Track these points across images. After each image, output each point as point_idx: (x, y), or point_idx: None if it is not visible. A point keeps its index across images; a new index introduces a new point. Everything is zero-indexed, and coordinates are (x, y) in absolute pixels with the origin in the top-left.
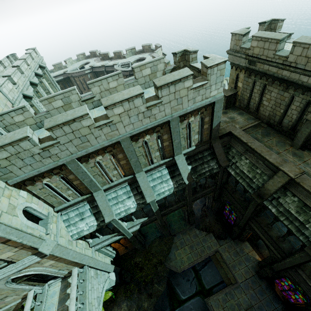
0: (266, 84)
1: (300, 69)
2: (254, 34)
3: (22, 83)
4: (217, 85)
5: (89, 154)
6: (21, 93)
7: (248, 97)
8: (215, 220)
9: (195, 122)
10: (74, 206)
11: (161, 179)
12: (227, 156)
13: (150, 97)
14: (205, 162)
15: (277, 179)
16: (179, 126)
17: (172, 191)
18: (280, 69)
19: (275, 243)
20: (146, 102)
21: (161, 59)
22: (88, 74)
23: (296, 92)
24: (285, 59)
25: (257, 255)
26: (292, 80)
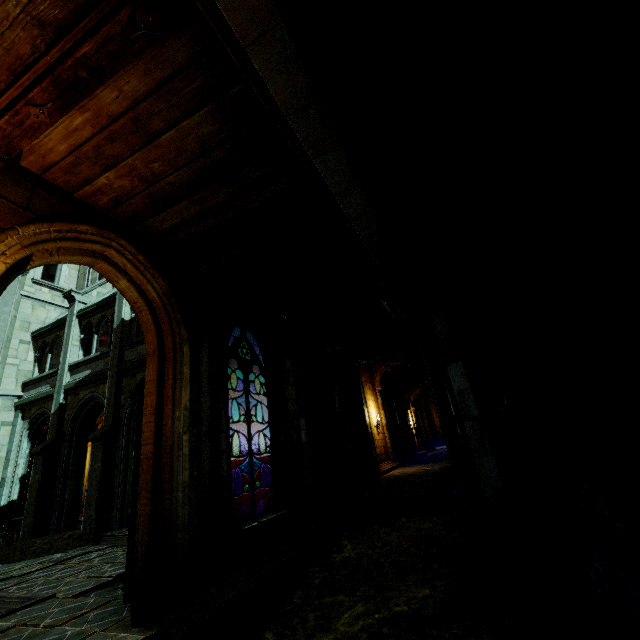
0: None
1: None
2: None
3: None
4: None
5: None
6: None
7: None
8: None
9: None
10: None
11: None
12: None
13: None
14: None
15: None
16: None
17: None
18: None
19: None
20: None
21: None
22: None
23: None
24: None
25: None
26: None
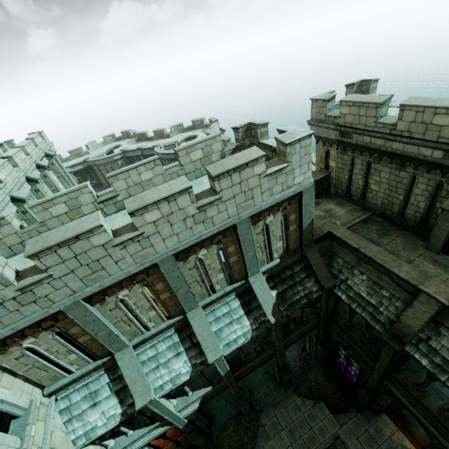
0: (370, 162)
1: (418, 140)
2: (343, 99)
3: (13, 180)
4: (303, 168)
5: (106, 288)
6: (8, 194)
7: (346, 181)
8: (324, 377)
9: (276, 222)
10: (81, 381)
11: (230, 317)
12: (330, 269)
13: (203, 191)
14: (297, 282)
15: (419, 307)
16: (252, 231)
17: (249, 337)
18: (388, 140)
19: (438, 422)
20: (196, 199)
21: (216, 137)
22: (118, 161)
23: (418, 170)
24: (393, 127)
25: (408, 440)
26: (408, 154)
